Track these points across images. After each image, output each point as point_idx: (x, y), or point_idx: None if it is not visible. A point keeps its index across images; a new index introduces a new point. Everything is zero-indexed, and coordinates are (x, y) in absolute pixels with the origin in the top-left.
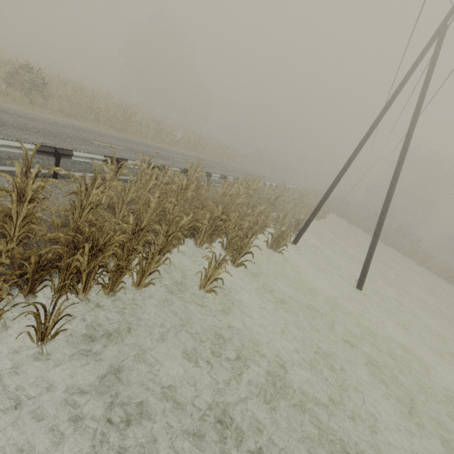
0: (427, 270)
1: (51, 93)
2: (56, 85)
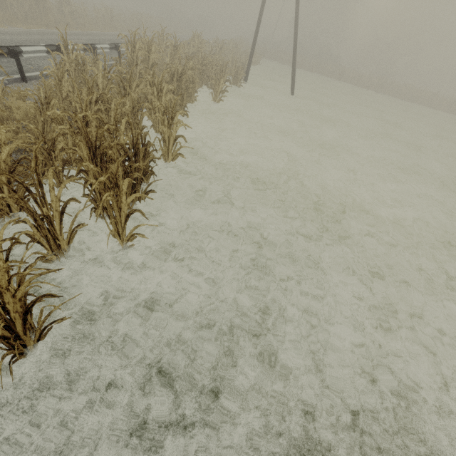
0: (344, 83)
1: None
2: None
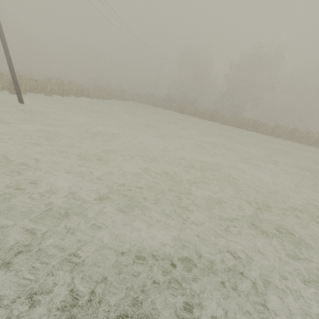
0: (187, 115)
1: None
2: None
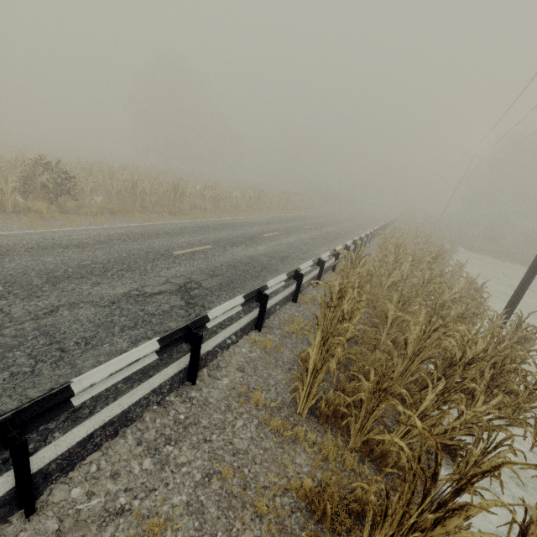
0: None
1: (80, 189)
2: (84, 176)
